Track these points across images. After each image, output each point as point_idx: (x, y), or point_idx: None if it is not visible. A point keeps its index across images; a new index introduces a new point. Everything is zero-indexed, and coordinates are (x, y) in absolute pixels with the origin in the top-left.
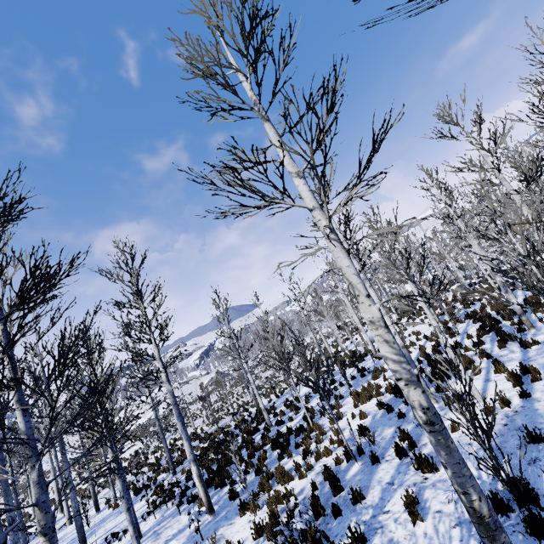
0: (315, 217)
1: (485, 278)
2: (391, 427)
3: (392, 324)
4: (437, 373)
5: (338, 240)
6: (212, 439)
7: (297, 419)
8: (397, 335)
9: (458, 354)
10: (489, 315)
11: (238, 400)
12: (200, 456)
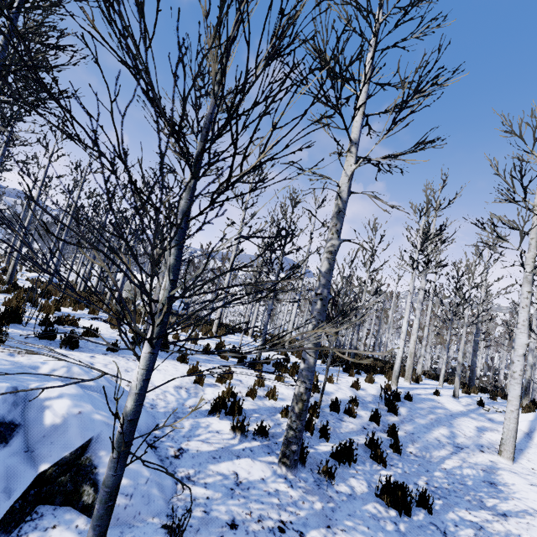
0: None
1: None
2: None
3: None
4: None
5: None
6: None
7: None
8: None
9: None
10: None
11: None
12: None
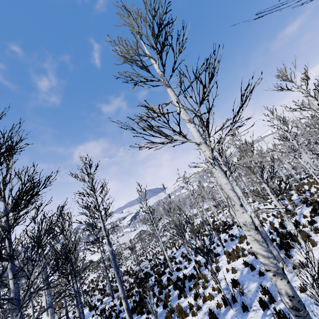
0: (202, 149)
1: (310, 174)
2: (254, 282)
3: (259, 224)
4: (284, 243)
5: (218, 165)
6: (137, 276)
7: (190, 268)
8: (256, 218)
9: (298, 230)
10: (317, 202)
11: (152, 249)
12: (128, 289)
